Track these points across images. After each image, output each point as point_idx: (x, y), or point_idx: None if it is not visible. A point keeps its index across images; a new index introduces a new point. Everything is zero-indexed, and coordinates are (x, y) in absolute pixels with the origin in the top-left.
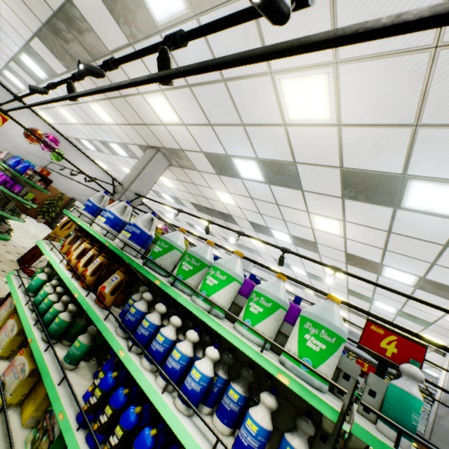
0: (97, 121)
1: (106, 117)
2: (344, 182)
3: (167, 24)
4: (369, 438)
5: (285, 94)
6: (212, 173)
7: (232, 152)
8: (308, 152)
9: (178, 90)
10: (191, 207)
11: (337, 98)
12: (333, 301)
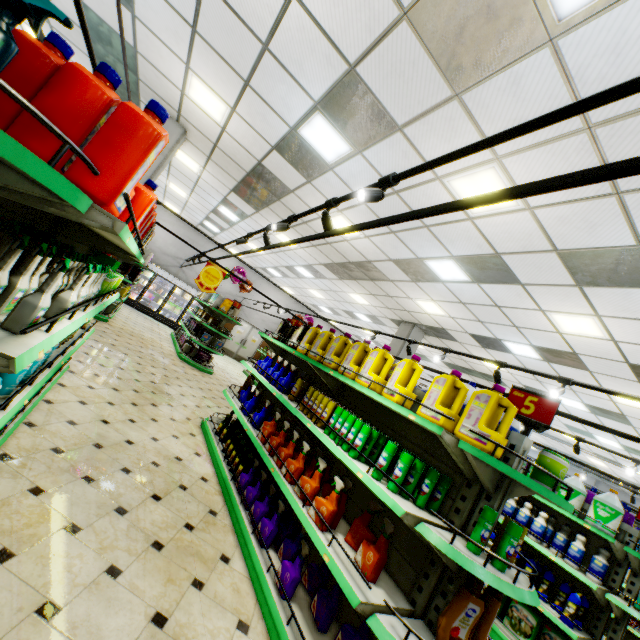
0: (349, 301)
1: (363, 301)
2: (635, 371)
3: (450, 281)
4: (632, 552)
5: (557, 320)
6: (476, 346)
7: (502, 338)
8: (587, 349)
9: (450, 303)
10: (441, 364)
11: (606, 329)
12: (613, 492)
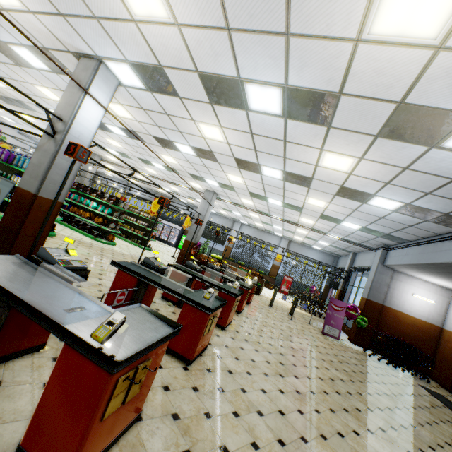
0: None
1: None
2: None
3: None
4: None
5: None
6: None
7: None
8: None
9: None
10: None
11: None
12: None
